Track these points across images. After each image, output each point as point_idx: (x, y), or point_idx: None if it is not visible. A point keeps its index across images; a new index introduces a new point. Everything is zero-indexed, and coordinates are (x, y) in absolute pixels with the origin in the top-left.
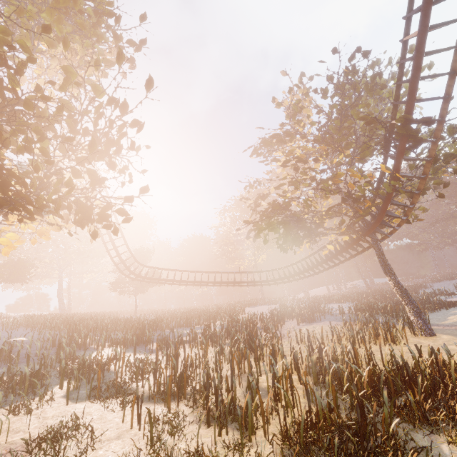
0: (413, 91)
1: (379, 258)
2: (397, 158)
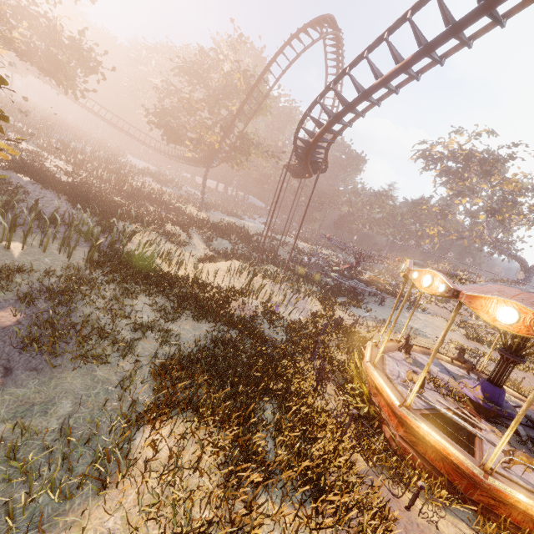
0: (234, 119)
1: (204, 174)
2: (221, 139)
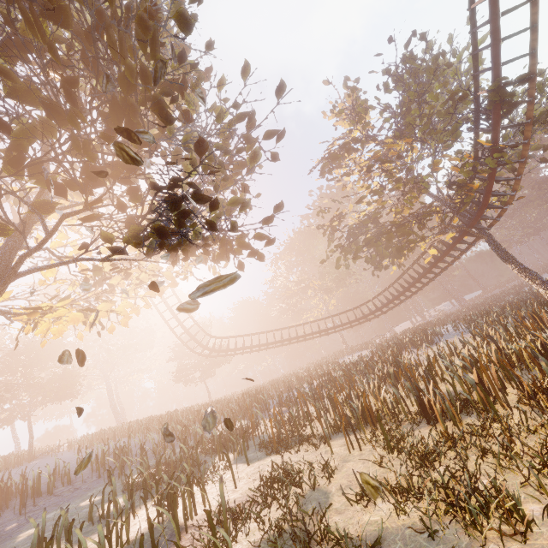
0: (496, 54)
1: (493, 247)
2: (494, 130)
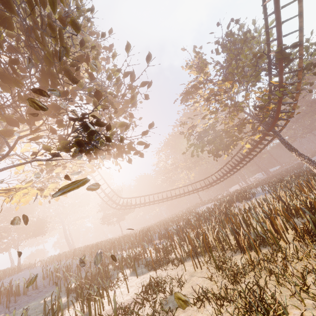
0: (279, 31)
1: (283, 143)
2: (280, 74)
